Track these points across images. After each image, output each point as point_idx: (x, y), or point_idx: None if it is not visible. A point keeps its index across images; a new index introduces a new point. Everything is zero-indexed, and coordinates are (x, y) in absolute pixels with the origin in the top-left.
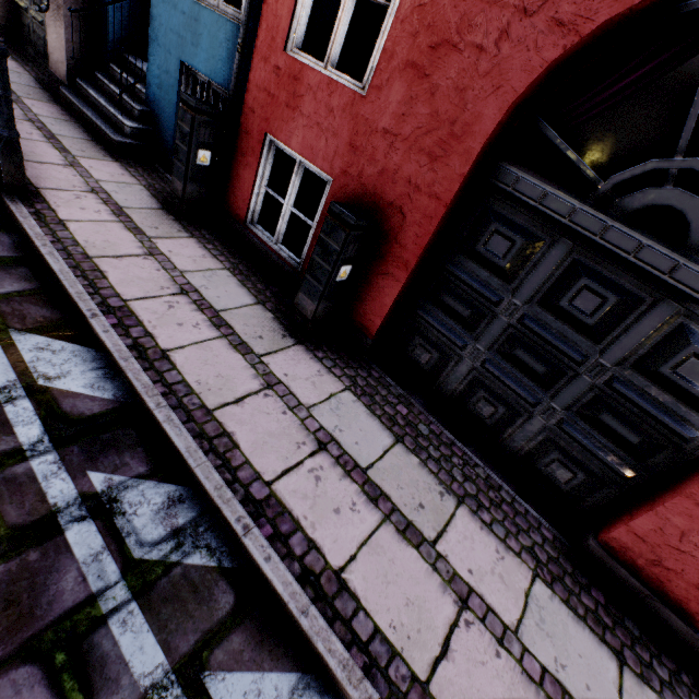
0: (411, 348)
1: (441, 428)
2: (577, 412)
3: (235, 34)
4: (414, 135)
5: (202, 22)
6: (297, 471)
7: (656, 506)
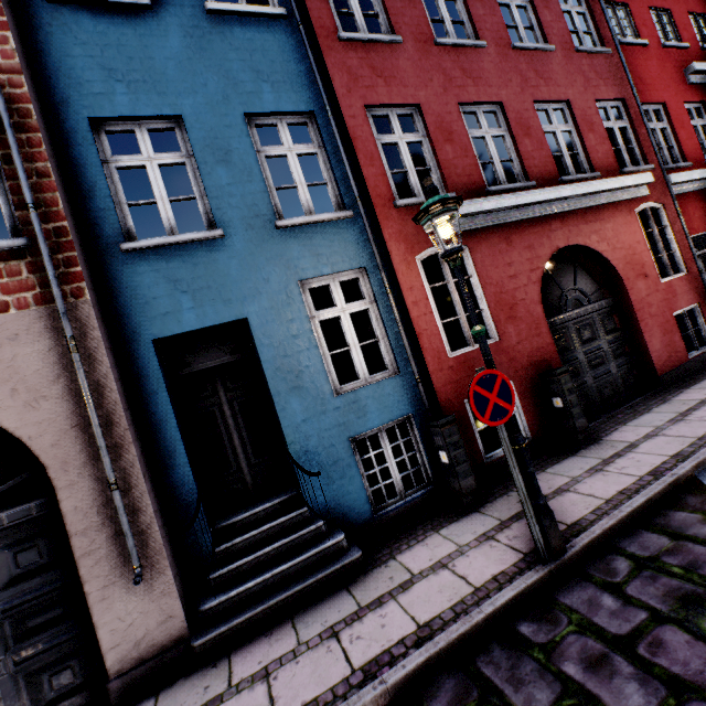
0: None
1: (621, 409)
2: (614, 359)
3: (398, 381)
4: (527, 335)
5: (362, 398)
6: (705, 420)
7: (648, 352)
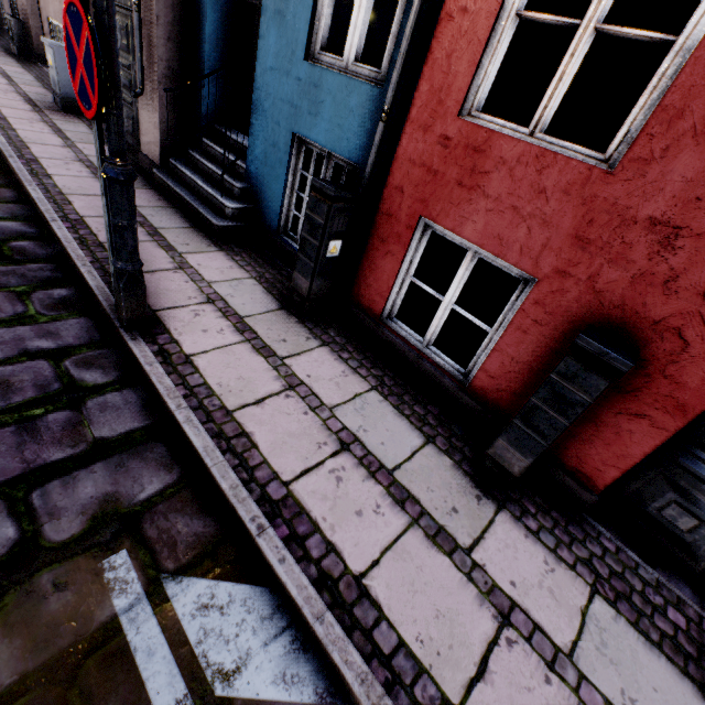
0: (656, 505)
1: None
2: None
3: (373, 98)
4: None
5: (324, 87)
6: None
7: None
